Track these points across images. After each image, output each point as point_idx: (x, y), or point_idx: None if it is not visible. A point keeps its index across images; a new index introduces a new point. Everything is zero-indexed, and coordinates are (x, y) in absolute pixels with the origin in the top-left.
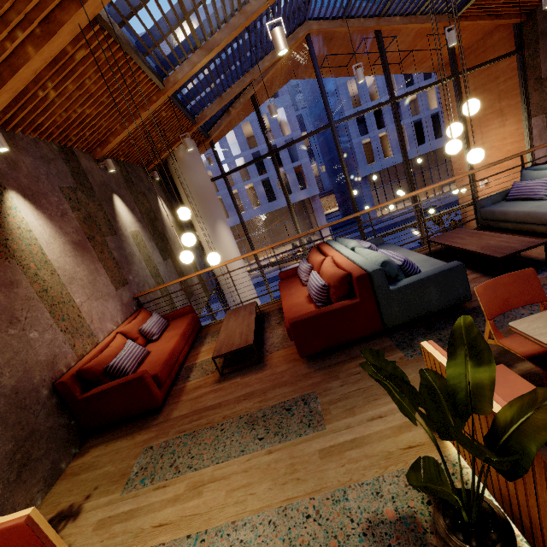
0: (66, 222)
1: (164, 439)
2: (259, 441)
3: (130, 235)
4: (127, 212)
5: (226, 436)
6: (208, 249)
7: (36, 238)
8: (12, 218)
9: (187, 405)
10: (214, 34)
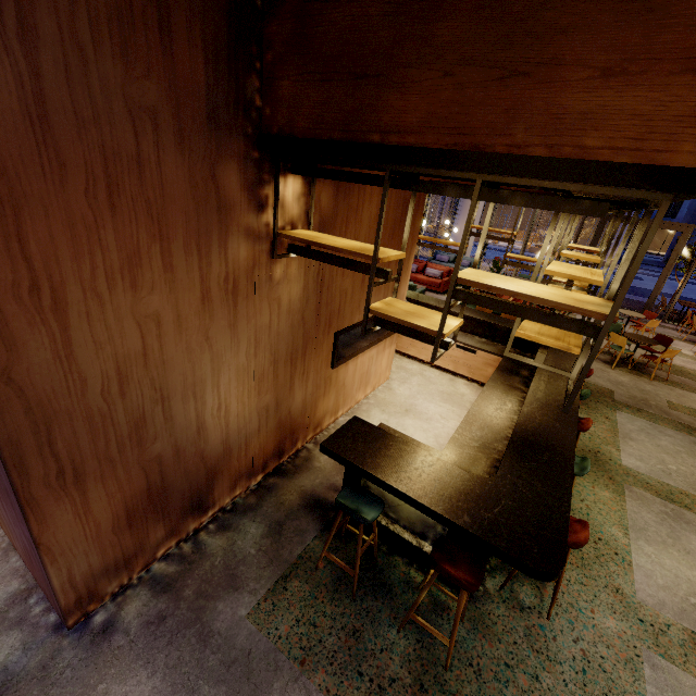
0: None
1: None
2: None
3: None
4: None
5: None
6: None
7: None
8: None
9: None
10: None
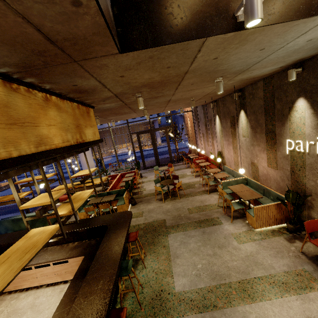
0: None
1: None
2: None
3: None
4: None
5: None
6: None
7: None
8: None
9: None
10: None
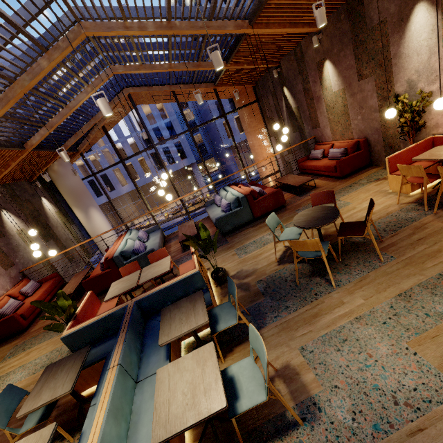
0: None
1: (24, 341)
2: (58, 333)
3: (16, 233)
4: (13, 218)
5: (48, 334)
6: (86, 226)
7: None
8: None
9: (39, 325)
10: (52, 119)
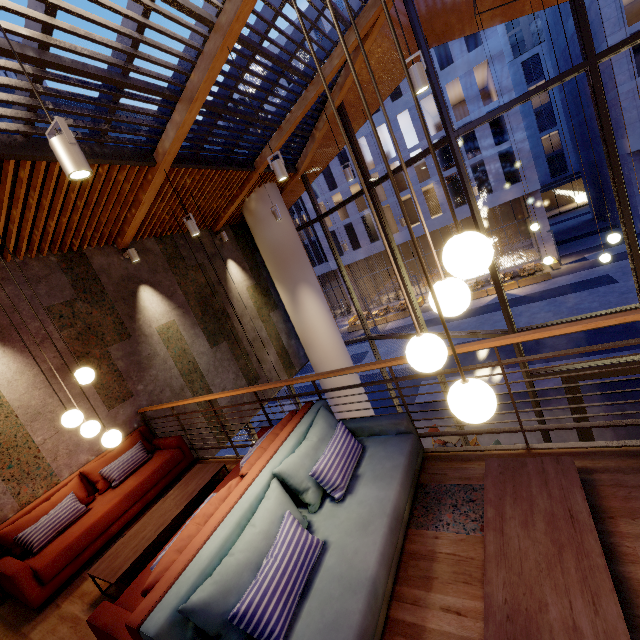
0: (46, 348)
1: None
2: None
3: (156, 331)
4: (160, 301)
5: None
6: (291, 318)
7: None
8: None
9: (50, 625)
10: (191, 75)
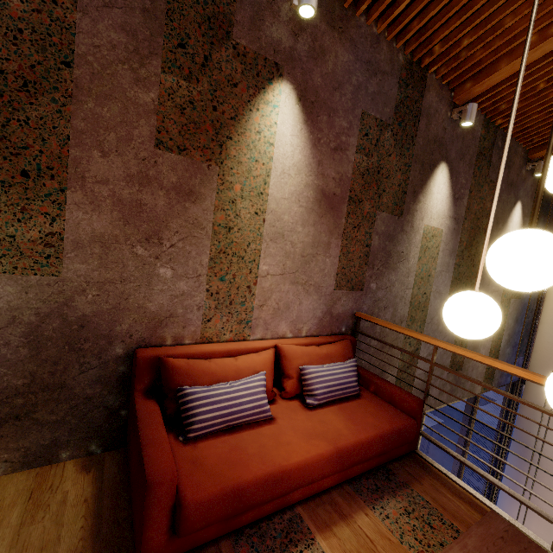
0: (334, 160)
1: None
2: None
3: (422, 229)
4: (445, 197)
5: None
6: (550, 323)
7: (272, 157)
8: (259, 116)
9: None
10: None
